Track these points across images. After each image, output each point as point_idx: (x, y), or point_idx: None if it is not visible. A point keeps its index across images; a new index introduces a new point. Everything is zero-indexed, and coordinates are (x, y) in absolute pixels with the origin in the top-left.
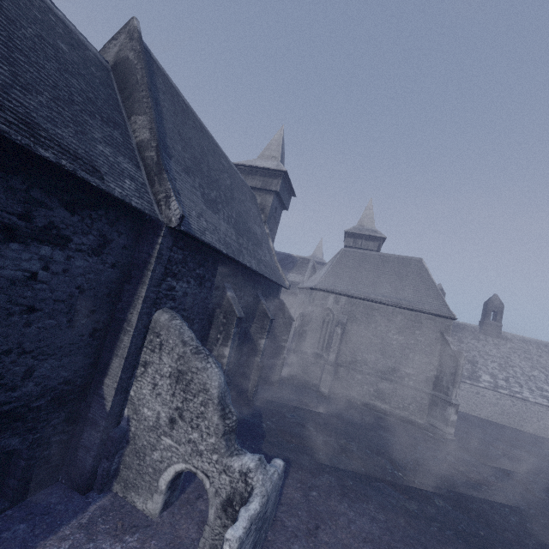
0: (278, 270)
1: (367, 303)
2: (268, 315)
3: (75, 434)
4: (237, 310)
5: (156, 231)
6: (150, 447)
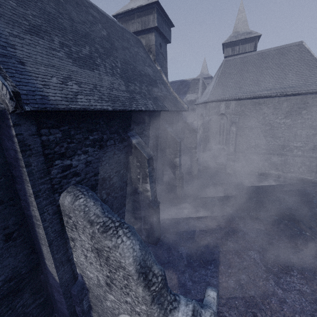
0: (176, 98)
1: (254, 100)
2: (175, 139)
3: (50, 292)
4: (145, 153)
5: (5, 121)
6: (102, 297)
